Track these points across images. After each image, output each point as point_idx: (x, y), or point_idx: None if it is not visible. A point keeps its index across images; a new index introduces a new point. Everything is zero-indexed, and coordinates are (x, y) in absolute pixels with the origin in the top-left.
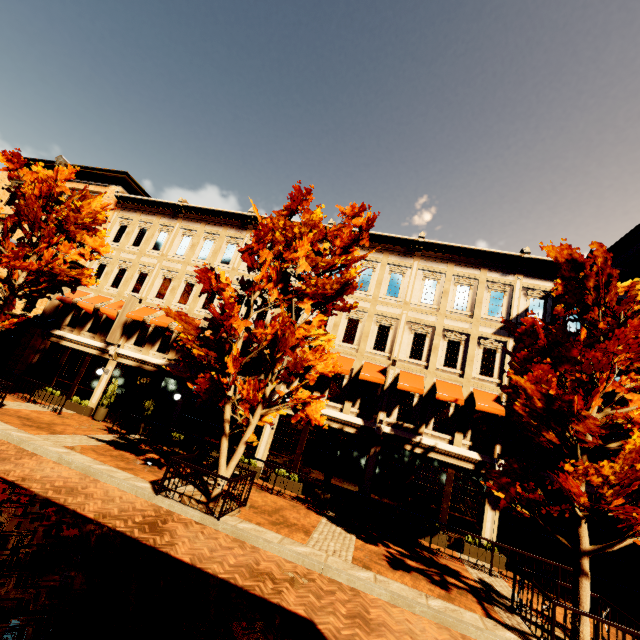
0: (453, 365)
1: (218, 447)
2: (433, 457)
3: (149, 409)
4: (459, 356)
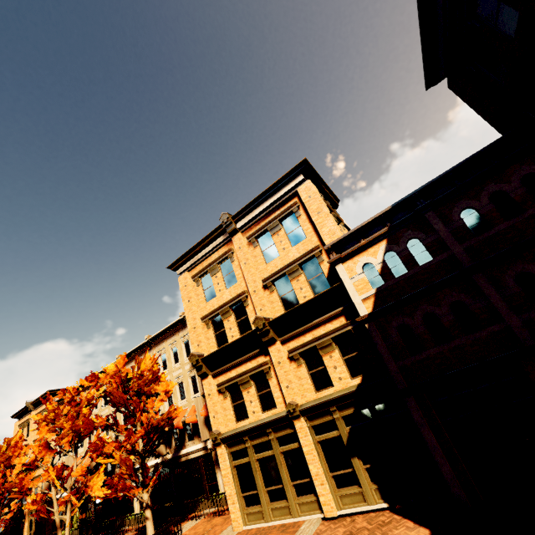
0: (184, 397)
1: (124, 516)
2: (190, 458)
3: (90, 516)
4: (184, 390)
